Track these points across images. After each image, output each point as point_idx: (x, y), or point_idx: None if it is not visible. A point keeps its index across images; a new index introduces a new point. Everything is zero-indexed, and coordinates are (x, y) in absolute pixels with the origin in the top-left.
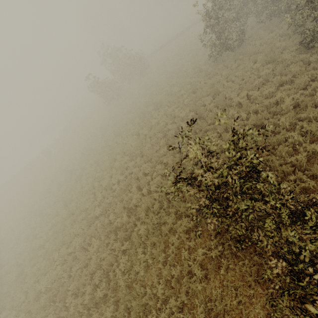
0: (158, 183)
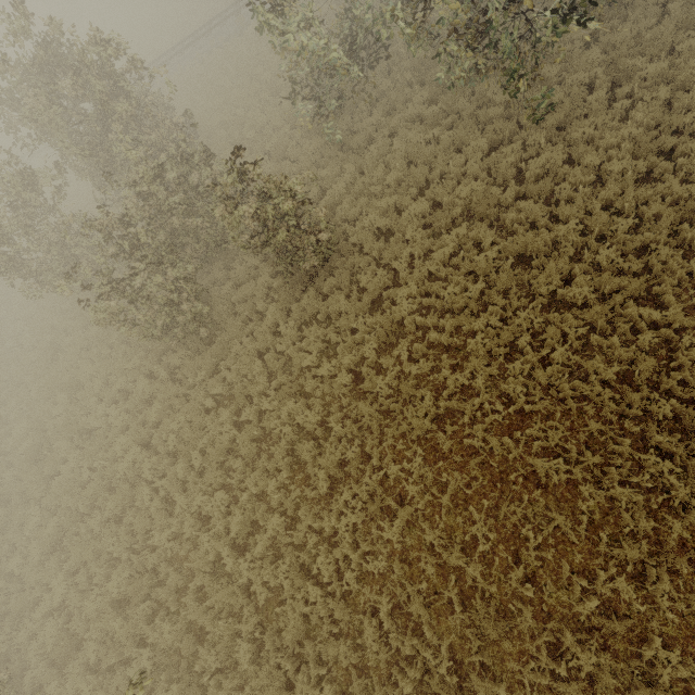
0: None
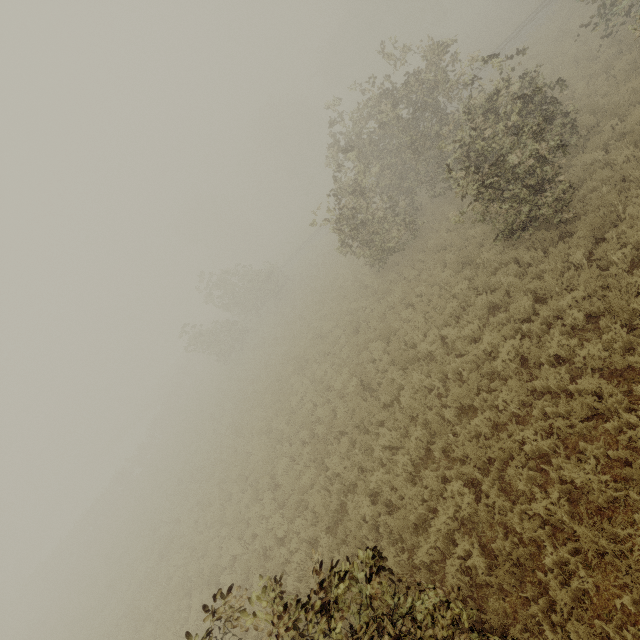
0: (303, 565)
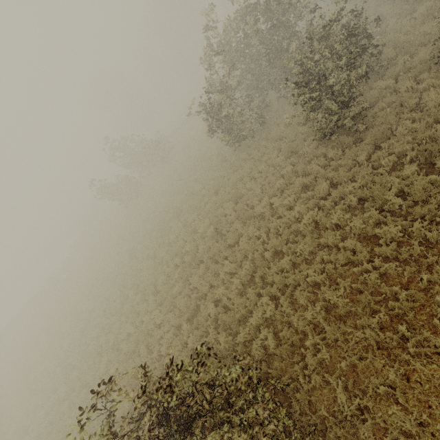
0: (171, 340)
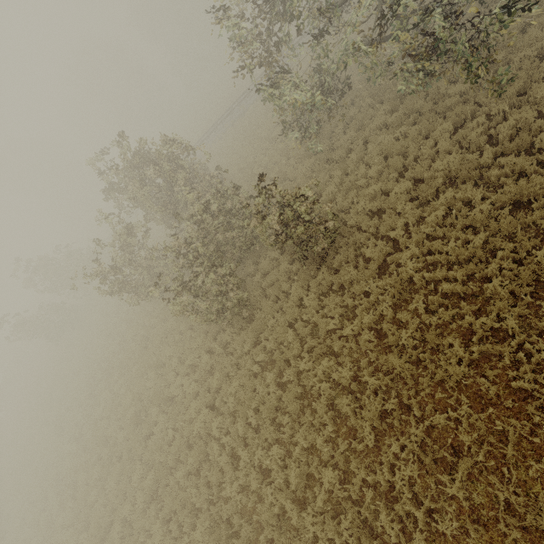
0: None
